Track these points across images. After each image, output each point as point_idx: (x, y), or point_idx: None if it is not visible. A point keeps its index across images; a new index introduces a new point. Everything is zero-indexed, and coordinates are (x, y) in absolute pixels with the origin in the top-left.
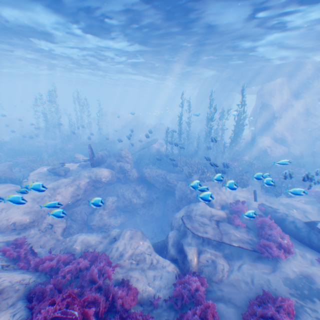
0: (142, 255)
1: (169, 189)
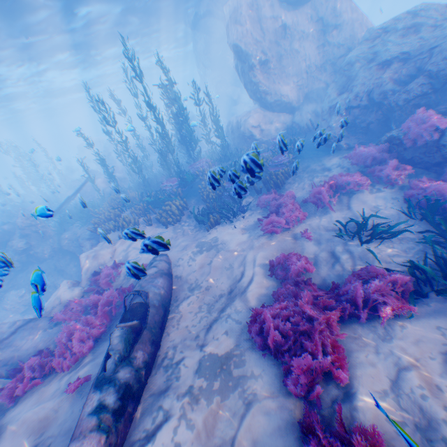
0: None
1: None
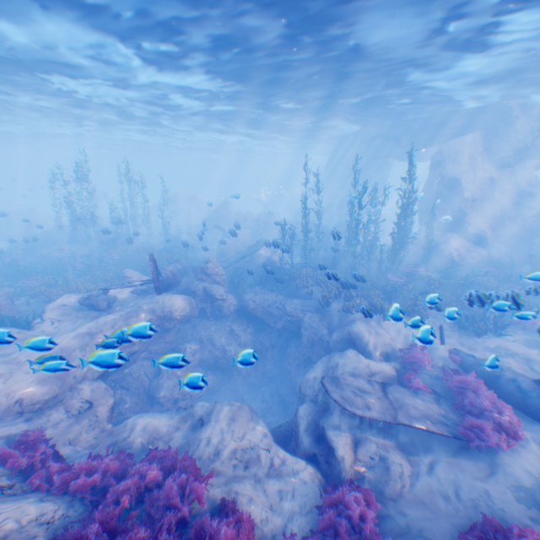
0: (255, 452)
1: (291, 328)
